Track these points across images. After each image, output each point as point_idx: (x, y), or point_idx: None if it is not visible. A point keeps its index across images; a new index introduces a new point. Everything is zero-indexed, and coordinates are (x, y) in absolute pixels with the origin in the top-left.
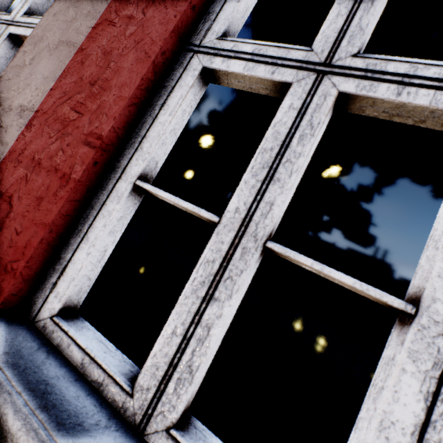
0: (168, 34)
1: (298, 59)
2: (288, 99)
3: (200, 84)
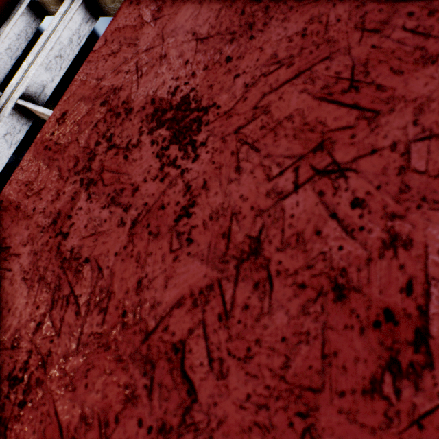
0: None
1: None
2: (61, 9)
3: (32, 15)
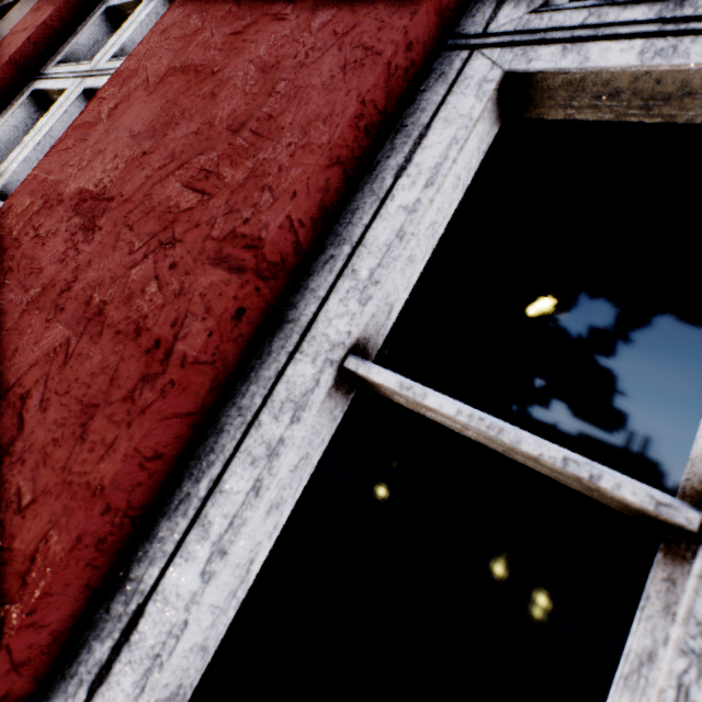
0: (3, 64)
1: (81, 71)
2: (60, 100)
3: (35, 105)
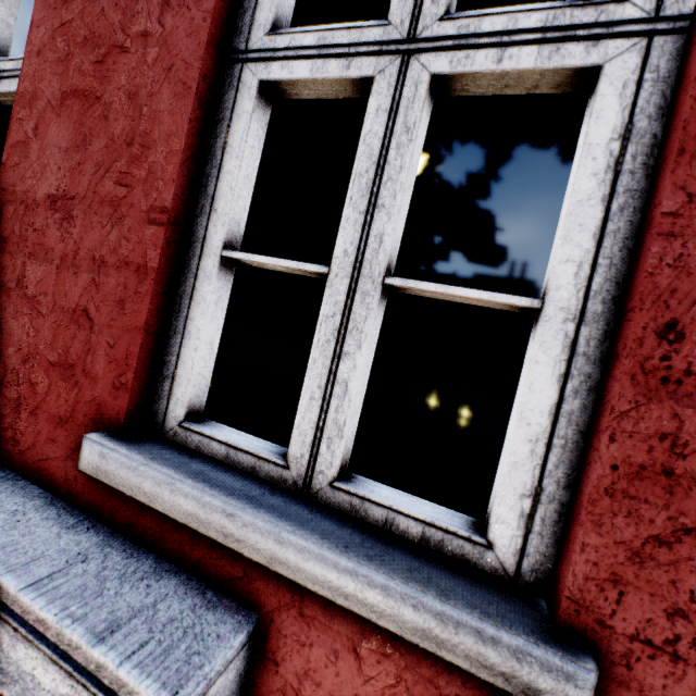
0: None
1: None
2: None
3: None
